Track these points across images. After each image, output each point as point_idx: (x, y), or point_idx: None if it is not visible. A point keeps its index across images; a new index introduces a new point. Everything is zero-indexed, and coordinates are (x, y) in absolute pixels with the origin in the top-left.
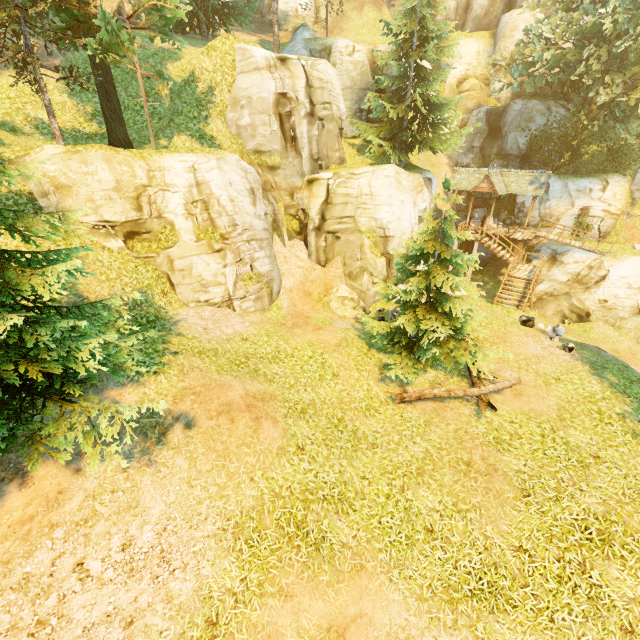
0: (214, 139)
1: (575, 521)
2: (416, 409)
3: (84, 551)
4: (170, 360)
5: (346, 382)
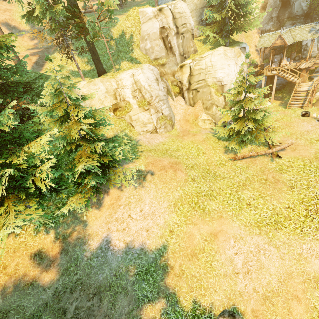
0: (136, 59)
1: (314, 196)
2: (242, 162)
3: (129, 212)
4: (140, 154)
5: (209, 155)
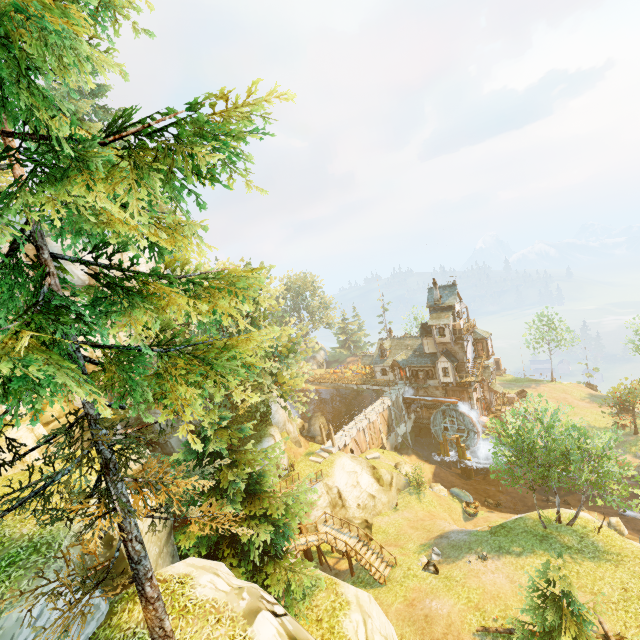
0: None
1: None
2: None
3: None
4: None
5: None
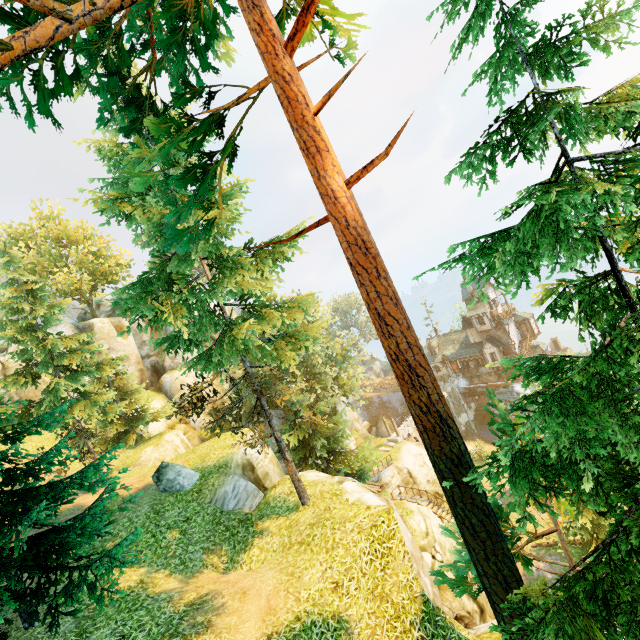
0: None
1: None
2: None
3: None
4: None
5: None
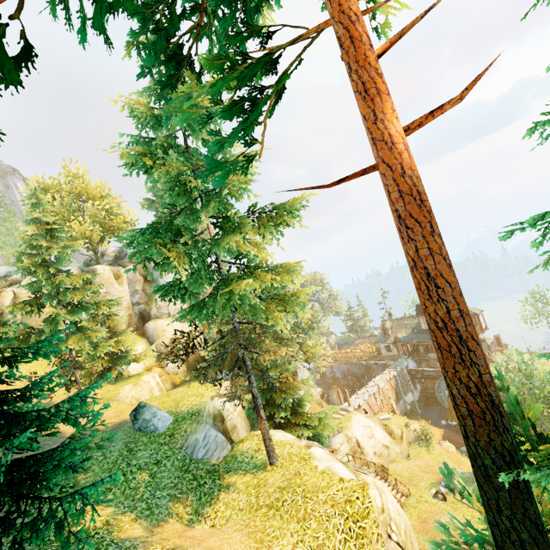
0: None
1: None
2: None
3: None
4: None
5: None
